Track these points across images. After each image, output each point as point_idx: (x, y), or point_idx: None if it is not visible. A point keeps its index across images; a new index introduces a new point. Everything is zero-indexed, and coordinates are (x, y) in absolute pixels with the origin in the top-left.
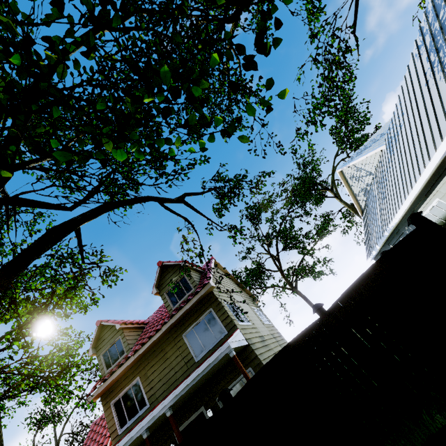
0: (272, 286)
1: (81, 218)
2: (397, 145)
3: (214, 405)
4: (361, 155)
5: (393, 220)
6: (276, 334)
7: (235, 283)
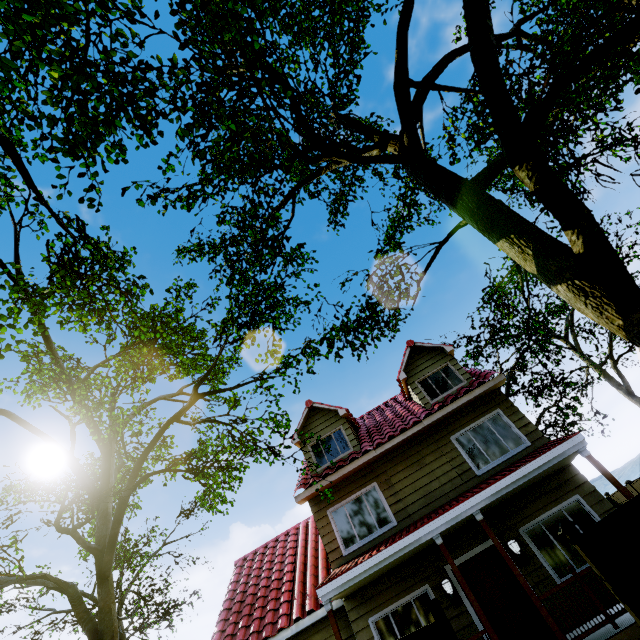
0: None
1: None
2: None
3: (517, 538)
4: None
5: None
6: None
7: None
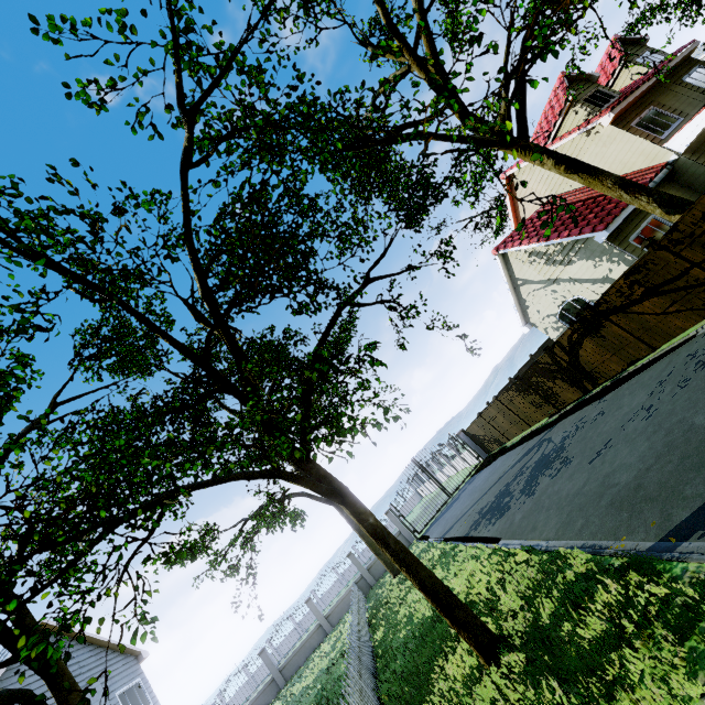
0: None
1: None
2: None
3: None
4: None
5: None
6: None
7: None
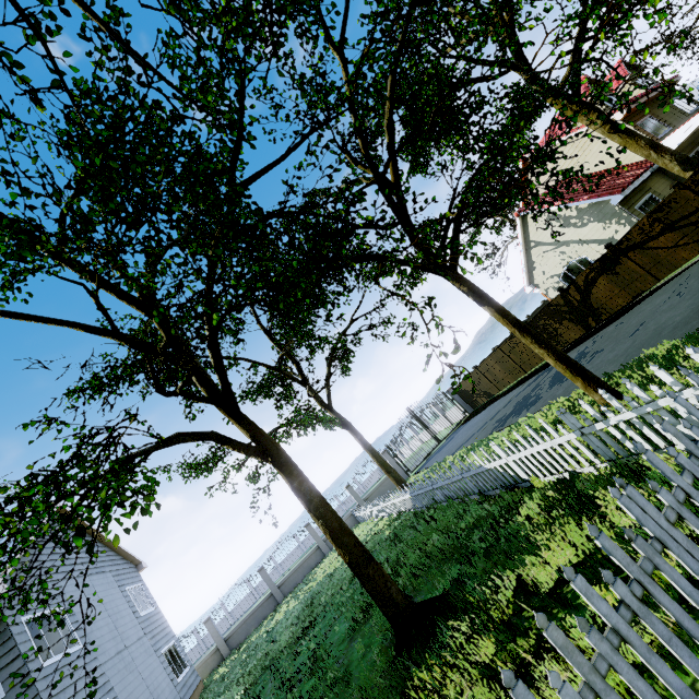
0: None
1: None
2: None
3: None
4: None
5: None
6: None
7: None
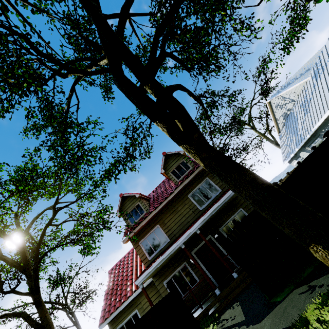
0: None
1: (175, 86)
2: (324, 72)
3: (218, 233)
4: (288, 88)
5: (317, 124)
6: None
7: None
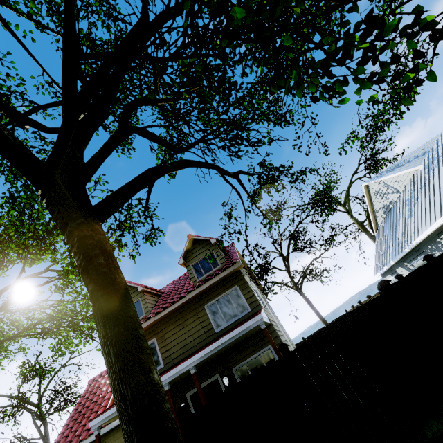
0: (279, 283)
1: (171, 166)
2: (440, 166)
3: (230, 375)
4: (393, 172)
5: (419, 236)
6: (282, 327)
7: (248, 272)
